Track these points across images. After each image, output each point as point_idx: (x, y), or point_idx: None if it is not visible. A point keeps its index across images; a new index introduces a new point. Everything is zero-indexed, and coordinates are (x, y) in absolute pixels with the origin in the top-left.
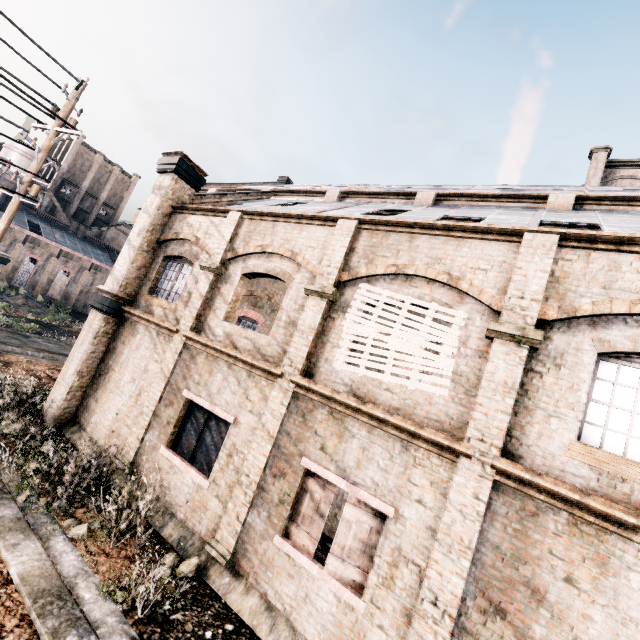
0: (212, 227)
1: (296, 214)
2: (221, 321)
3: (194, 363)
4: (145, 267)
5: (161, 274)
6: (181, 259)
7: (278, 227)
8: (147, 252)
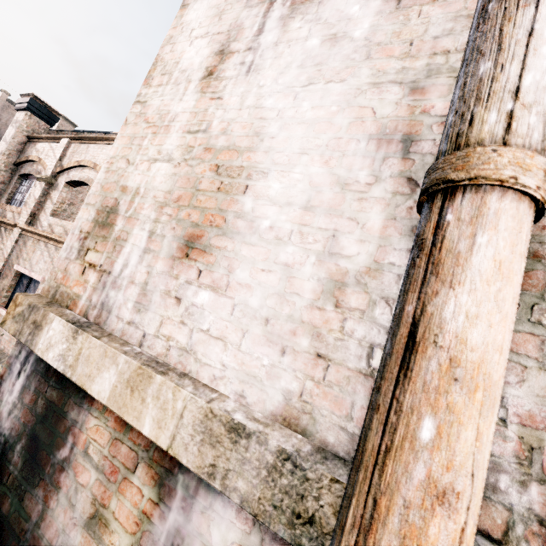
0: (51, 150)
1: (99, 137)
2: (48, 216)
3: (25, 246)
4: (4, 183)
5: (17, 189)
6: (32, 177)
7: (90, 147)
8: (5, 171)
